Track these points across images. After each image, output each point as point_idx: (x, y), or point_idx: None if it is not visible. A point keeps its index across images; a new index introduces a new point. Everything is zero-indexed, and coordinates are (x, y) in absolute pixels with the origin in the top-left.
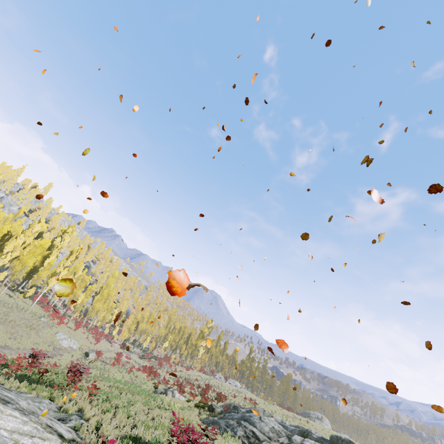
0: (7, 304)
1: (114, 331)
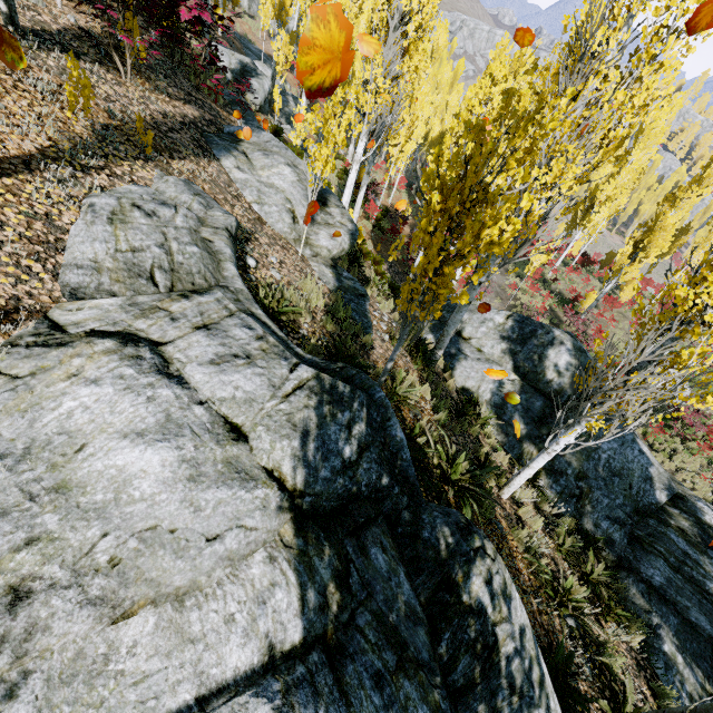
0: None
1: None
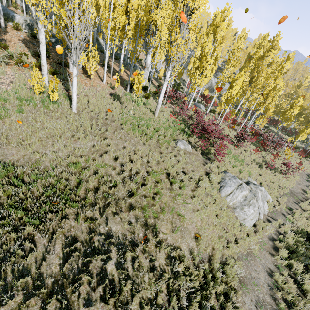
0: (98, 124)
1: (299, 137)
